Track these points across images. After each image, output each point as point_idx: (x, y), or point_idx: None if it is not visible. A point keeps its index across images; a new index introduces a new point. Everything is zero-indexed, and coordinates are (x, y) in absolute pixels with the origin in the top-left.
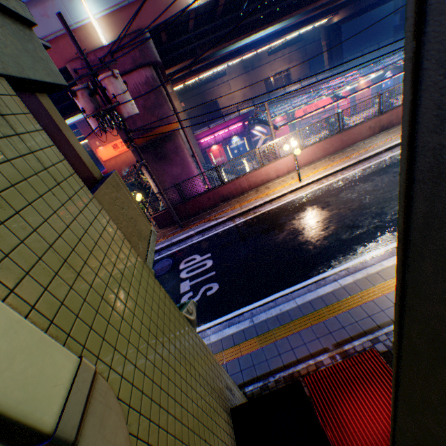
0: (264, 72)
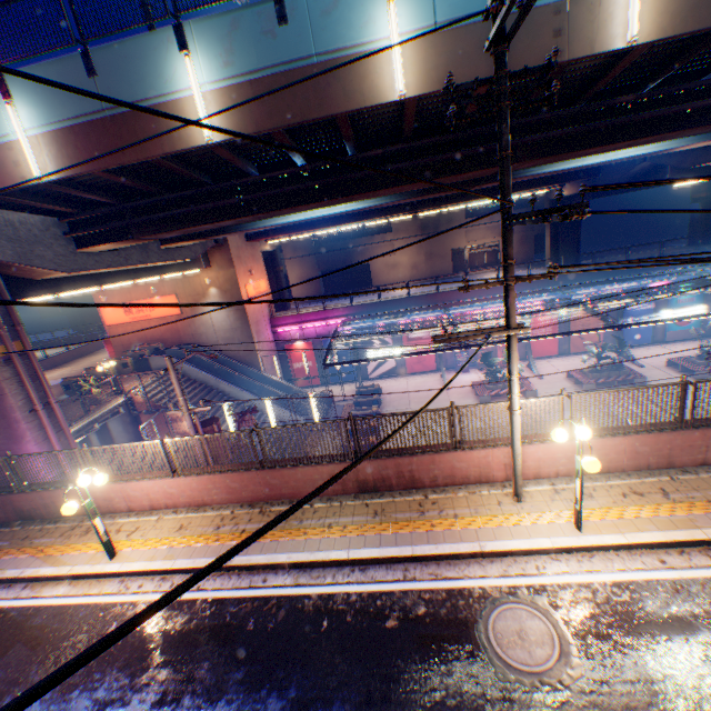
0: (454, 240)
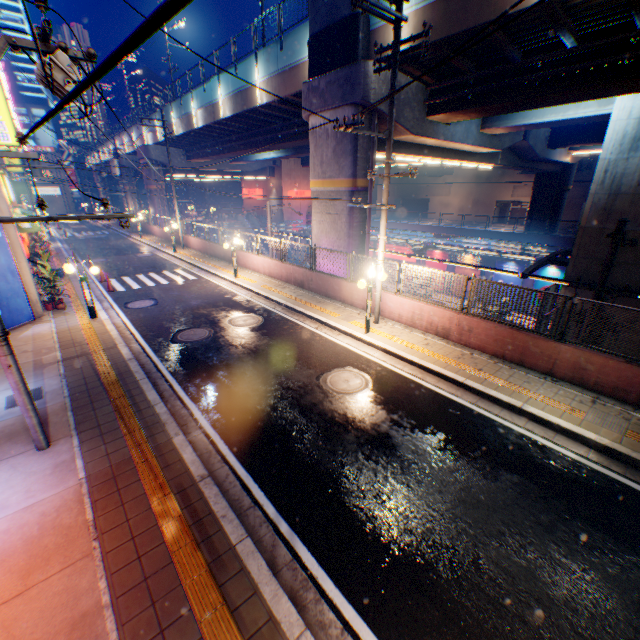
0: (501, 193)
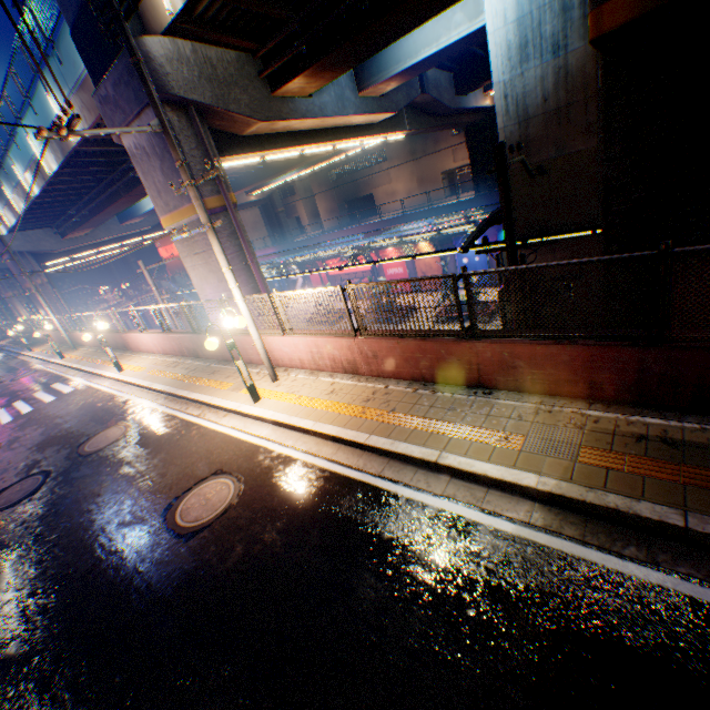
0: (443, 162)
